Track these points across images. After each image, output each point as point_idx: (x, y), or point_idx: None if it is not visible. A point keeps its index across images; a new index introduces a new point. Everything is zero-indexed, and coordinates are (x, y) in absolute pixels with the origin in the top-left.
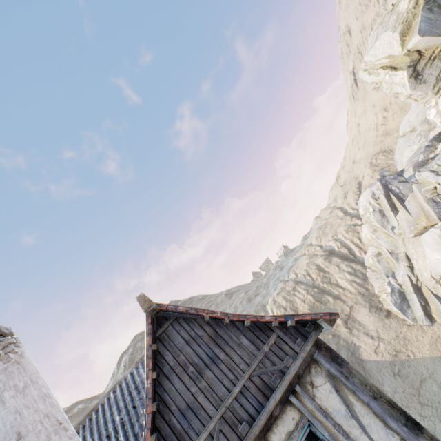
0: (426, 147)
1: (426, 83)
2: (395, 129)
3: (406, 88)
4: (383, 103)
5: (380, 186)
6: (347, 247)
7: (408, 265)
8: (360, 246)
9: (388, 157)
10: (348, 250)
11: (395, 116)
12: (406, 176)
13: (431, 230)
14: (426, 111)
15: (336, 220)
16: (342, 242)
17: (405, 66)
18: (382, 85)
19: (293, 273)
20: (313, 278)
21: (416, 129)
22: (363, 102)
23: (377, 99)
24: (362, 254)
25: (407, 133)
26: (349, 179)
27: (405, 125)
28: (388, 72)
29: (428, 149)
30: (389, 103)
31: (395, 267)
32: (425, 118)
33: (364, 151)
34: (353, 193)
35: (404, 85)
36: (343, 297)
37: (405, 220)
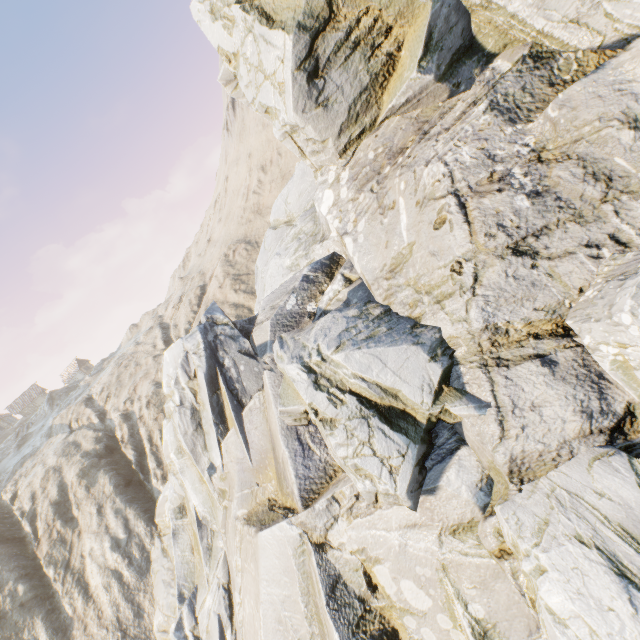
0: (305, 279)
1: (329, 111)
2: (270, 209)
3: (288, 99)
4: (263, 157)
5: (202, 346)
6: (140, 447)
7: (226, 585)
8: (160, 455)
9: (252, 255)
10: (138, 457)
11: (274, 185)
12: (258, 341)
13: (283, 527)
14: (317, 191)
15: (148, 358)
16: (135, 428)
17: (294, 20)
18: (240, 66)
19: (10, 492)
20: (38, 533)
21: (295, 224)
22: (239, 142)
23: (257, 146)
24: (159, 481)
25: (282, 224)
26: (196, 270)
27: (281, 207)
28: (255, 25)
29: (308, 286)
30: (271, 159)
31: (202, 574)
32: (312, 208)
33: (225, 228)
34: (190, 305)
35: (285, 88)
36: (79, 633)
37: (238, 461)
